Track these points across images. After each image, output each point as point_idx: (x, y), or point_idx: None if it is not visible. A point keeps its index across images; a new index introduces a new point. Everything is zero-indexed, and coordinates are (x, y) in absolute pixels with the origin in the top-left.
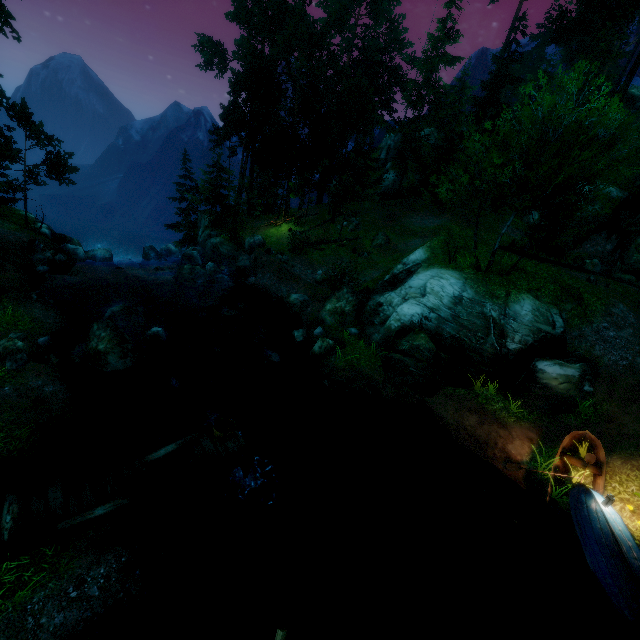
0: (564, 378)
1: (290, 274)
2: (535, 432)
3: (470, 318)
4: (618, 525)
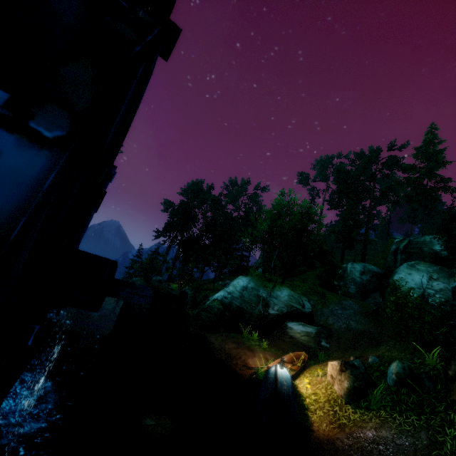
0: (305, 333)
1: (167, 291)
2: (273, 356)
3: (250, 297)
4: (283, 376)
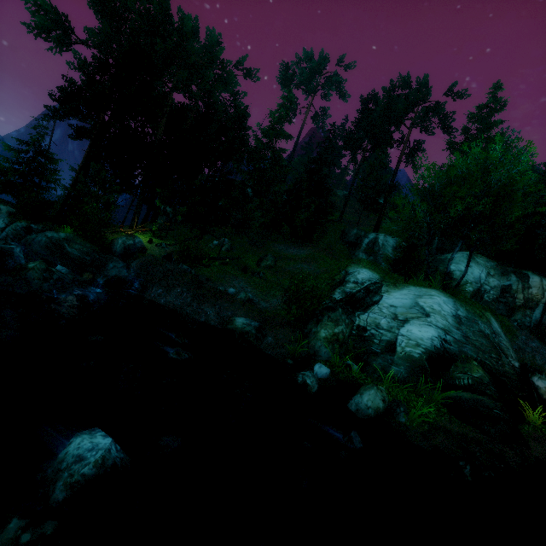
0: None
1: (217, 289)
2: None
3: (476, 338)
4: None
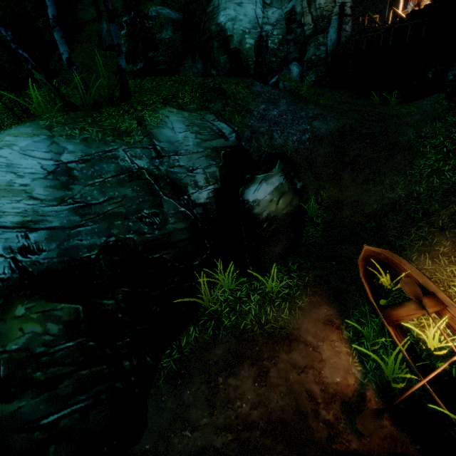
0: (280, 192)
1: None
2: (322, 301)
3: (110, 194)
4: None
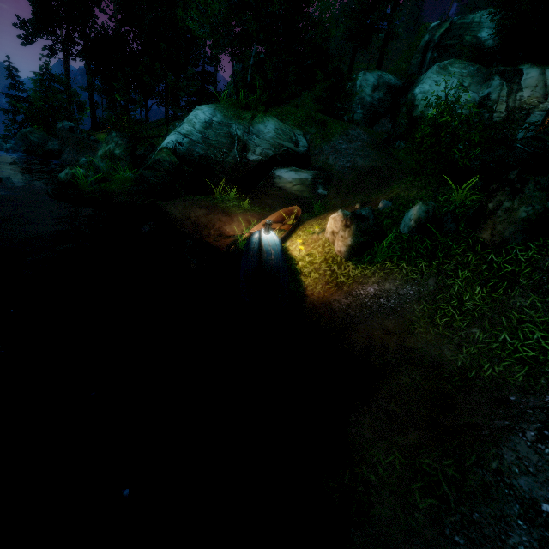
0: (298, 181)
1: (87, 144)
2: (257, 217)
3: (218, 138)
4: (270, 243)
